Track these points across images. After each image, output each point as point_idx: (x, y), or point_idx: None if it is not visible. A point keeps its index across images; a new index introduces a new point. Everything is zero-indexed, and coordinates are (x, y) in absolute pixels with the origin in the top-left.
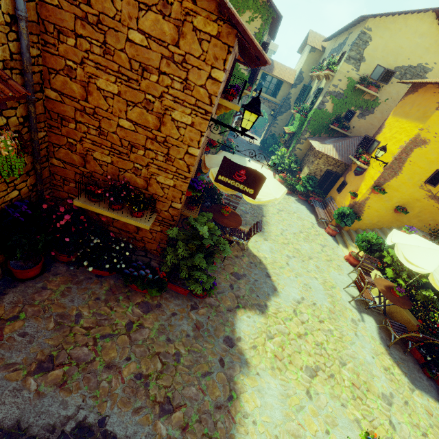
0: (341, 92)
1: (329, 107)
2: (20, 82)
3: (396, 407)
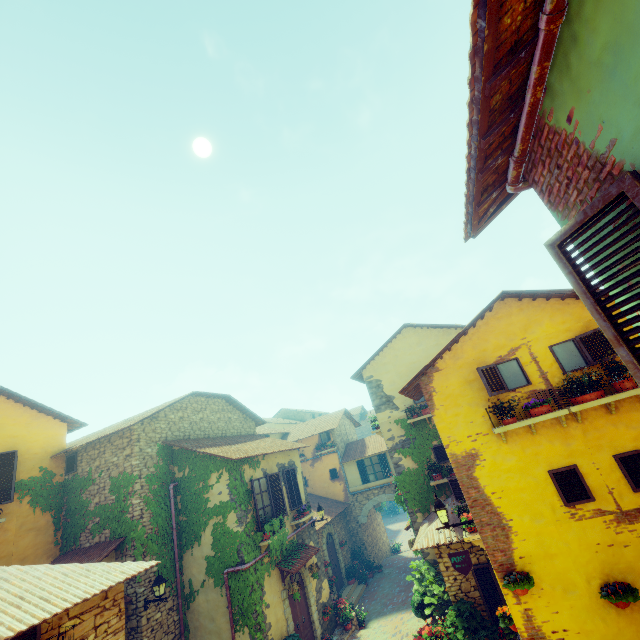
0: (404, 438)
1: (408, 462)
2: None
3: None
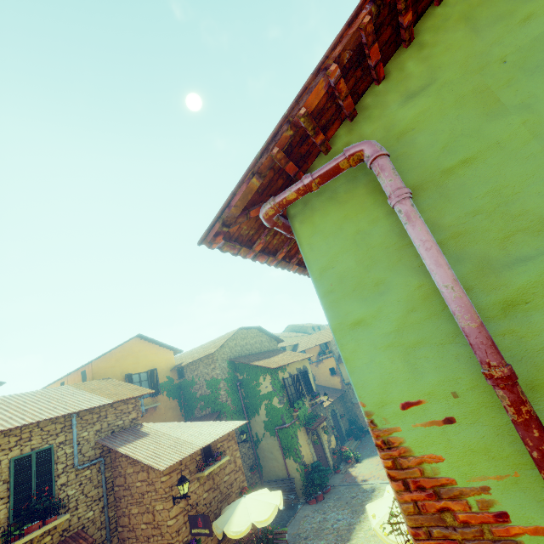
0: None
1: None
2: (105, 532)
3: None
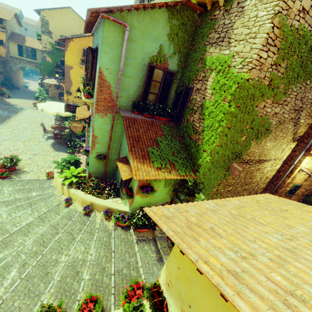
0: (51, 50)
1: (49, 59)
2: None
3: (38, 155)
